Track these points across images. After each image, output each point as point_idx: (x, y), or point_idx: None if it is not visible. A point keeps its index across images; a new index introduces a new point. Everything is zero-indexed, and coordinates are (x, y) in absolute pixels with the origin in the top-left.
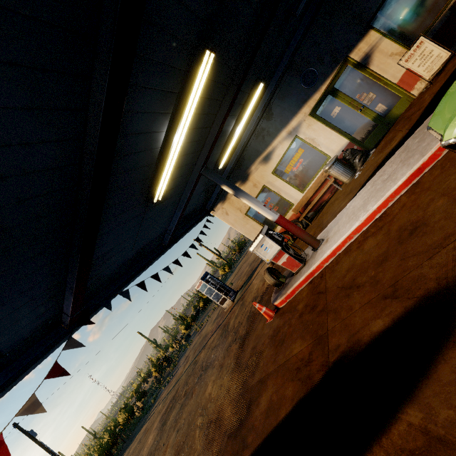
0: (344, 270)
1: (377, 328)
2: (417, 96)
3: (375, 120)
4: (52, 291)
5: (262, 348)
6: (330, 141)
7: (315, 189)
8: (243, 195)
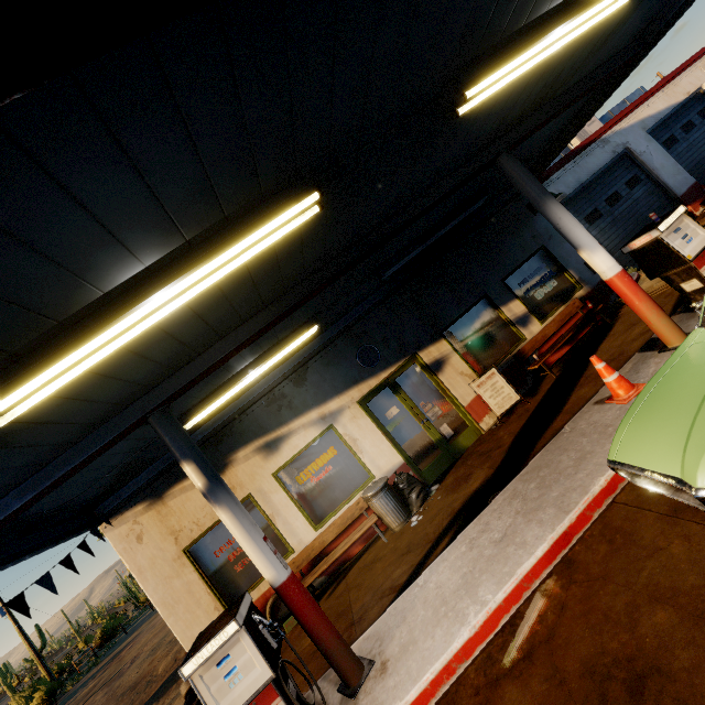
0: None
1: None
2: (487, 431)
3: (438, 443)
4: None
5: None
6: (379, 451)
7: (342, 528)
8: (226, 499)
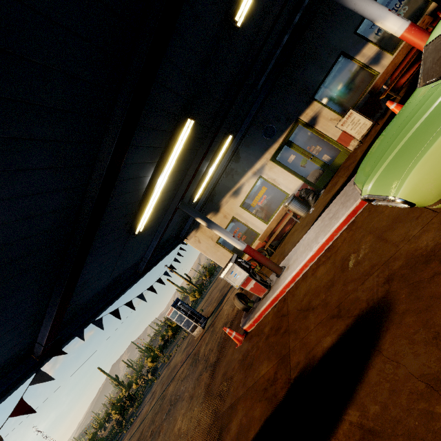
0: (302, 294)
1: (327, 344)
2: (353, 151)
3: (322, 167)
4: (32, 320)
5: (232, 373)
6: (288, 181)
7: (278, 221)
8: (215, 227)
